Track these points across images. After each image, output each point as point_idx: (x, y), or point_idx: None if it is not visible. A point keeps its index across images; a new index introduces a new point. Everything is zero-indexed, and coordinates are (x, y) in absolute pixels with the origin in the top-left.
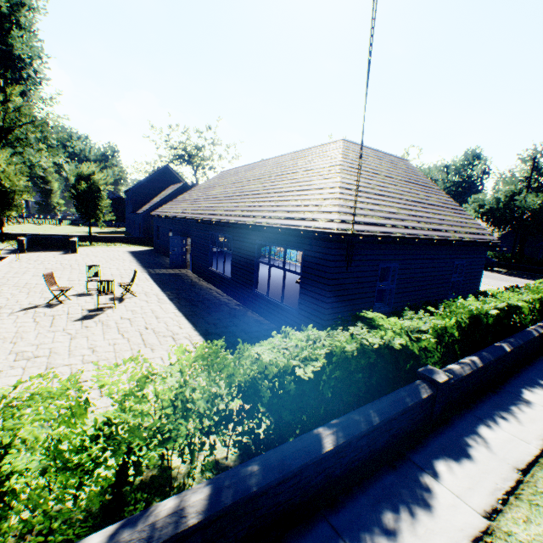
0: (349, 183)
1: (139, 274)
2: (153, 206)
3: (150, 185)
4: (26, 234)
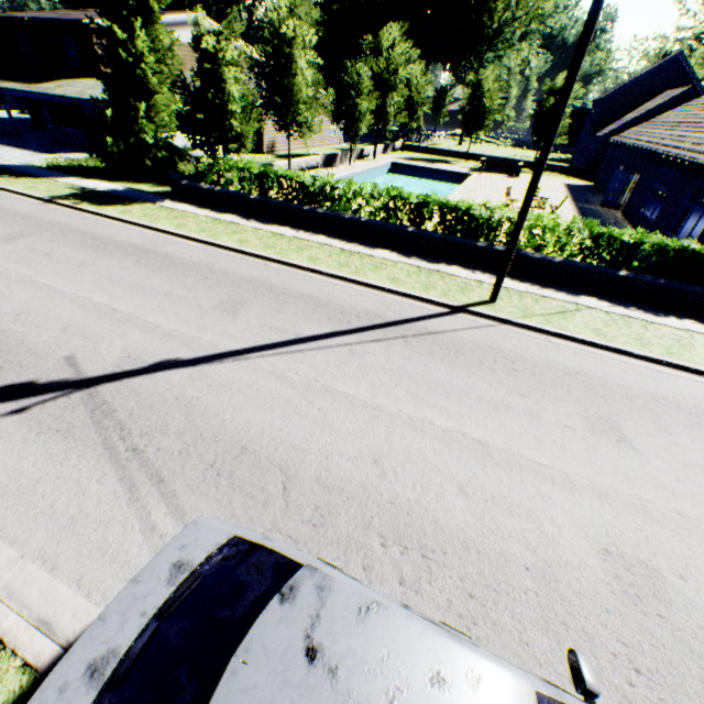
0: None
1: (566, 205)
2: (620, 127)
3: (632, 91)
4: (481, 155)
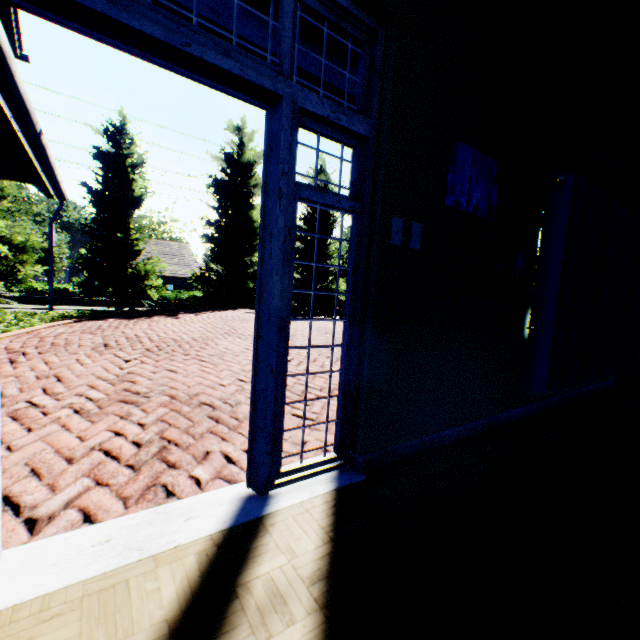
0: None
1: None
2: None
3: None
4: None
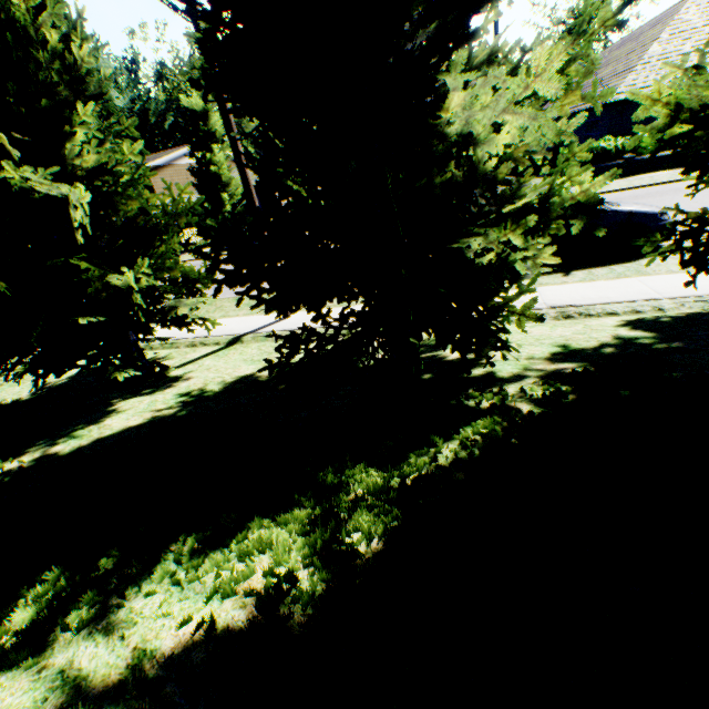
0: (651, 57)
1: None
2: None
3: None
4: None
